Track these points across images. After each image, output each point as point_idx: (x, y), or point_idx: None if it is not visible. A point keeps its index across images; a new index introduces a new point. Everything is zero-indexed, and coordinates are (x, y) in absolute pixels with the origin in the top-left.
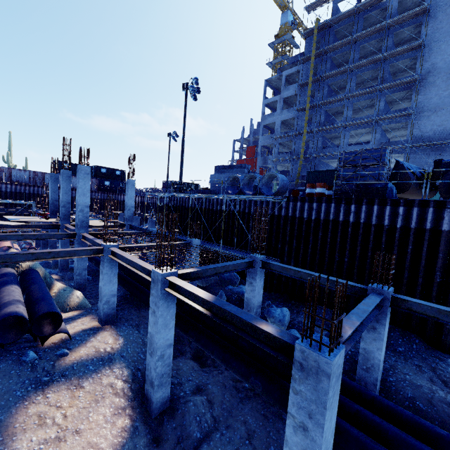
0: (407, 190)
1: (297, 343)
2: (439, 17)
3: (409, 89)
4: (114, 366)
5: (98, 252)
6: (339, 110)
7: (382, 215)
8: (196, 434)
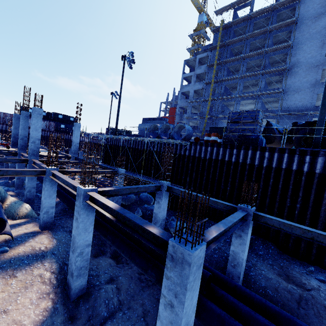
0: (273, 142)
1: (170, 240)
2: (302, 28)
3: (281, 75)
4: (45, 261)
5: (41, 173)
6: (234, 85)
7: (254, 157)
8: (103, 314)
